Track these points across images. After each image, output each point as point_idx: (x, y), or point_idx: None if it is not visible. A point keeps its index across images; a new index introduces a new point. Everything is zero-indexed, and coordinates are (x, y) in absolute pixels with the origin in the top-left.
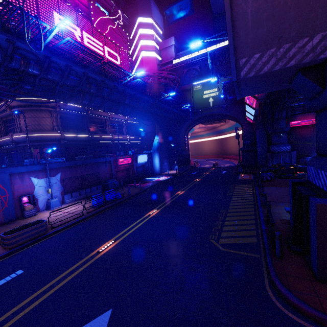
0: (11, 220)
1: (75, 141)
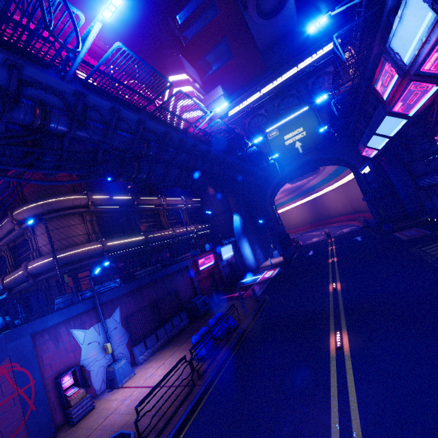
0: None
1: (124, 250)
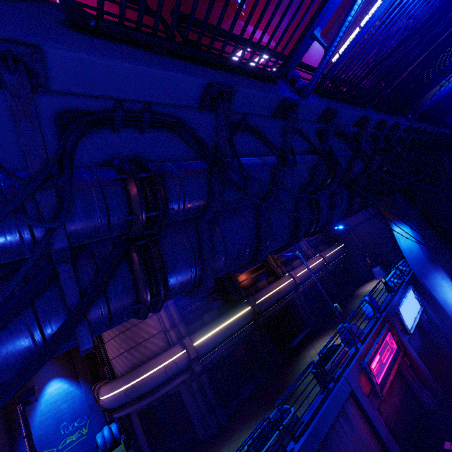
0: None
1: (223, 341)
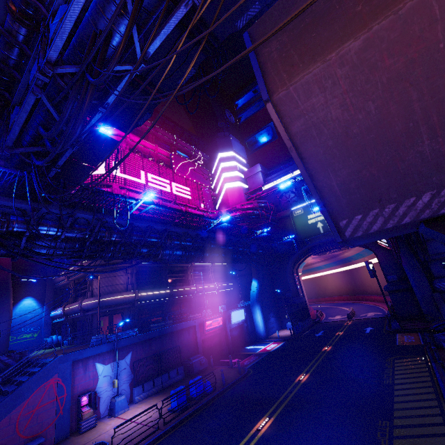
0: (63, 437)
1: (151, 300)
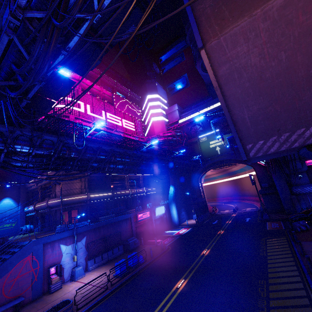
0: (37, 296)
1: (99, 200)
